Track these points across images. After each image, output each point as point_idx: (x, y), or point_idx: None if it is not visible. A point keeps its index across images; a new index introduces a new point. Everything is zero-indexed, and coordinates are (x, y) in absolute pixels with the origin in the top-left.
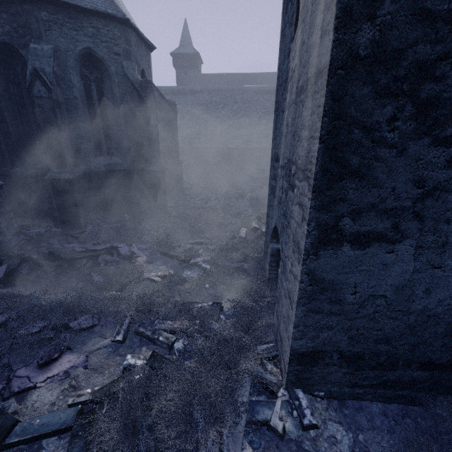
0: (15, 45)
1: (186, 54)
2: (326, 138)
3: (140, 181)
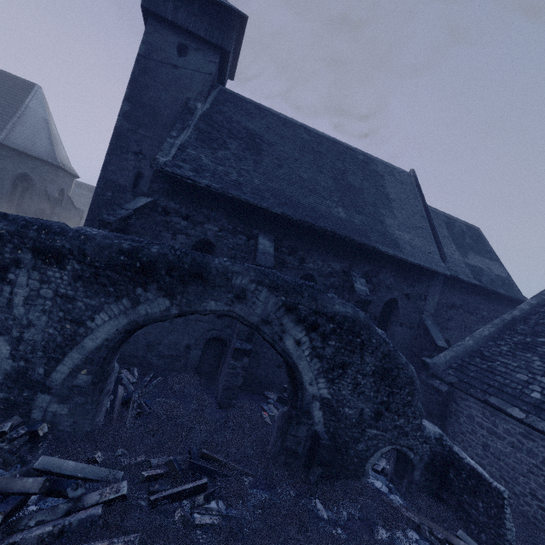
0: None
1: None
2: None
3: None
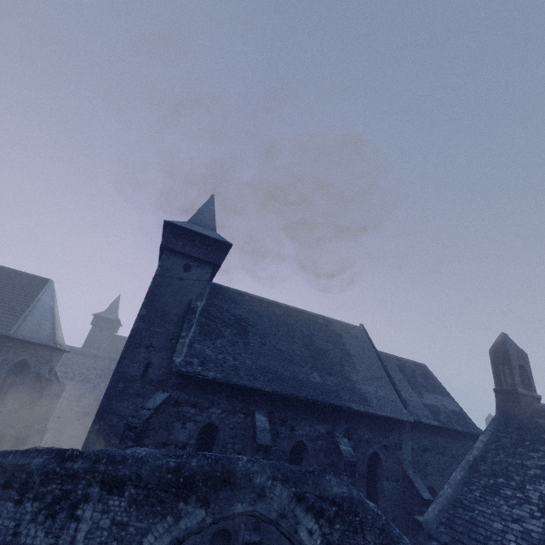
0: None
1: (108, 318)
2: (84, 446)
3: (3, 444)
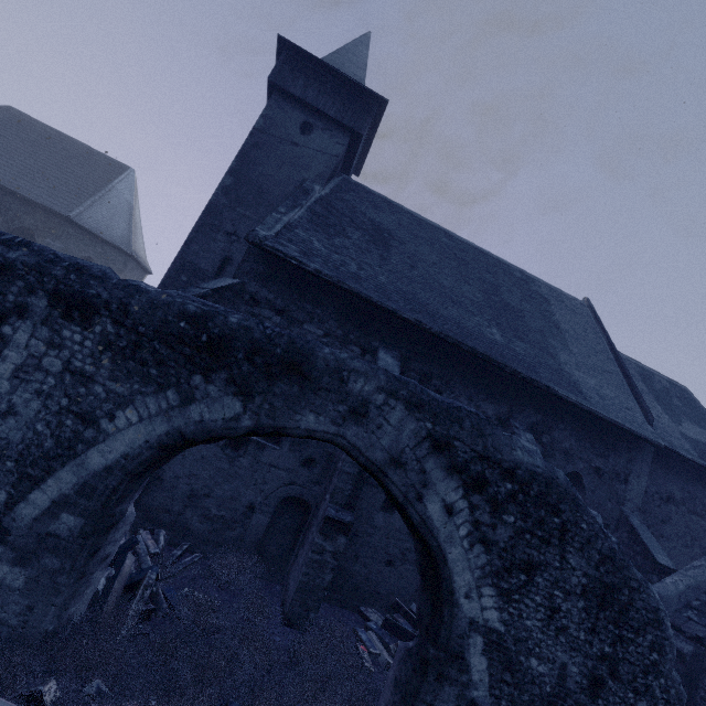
0: (35, 233)
1: None
2: None
3: None
